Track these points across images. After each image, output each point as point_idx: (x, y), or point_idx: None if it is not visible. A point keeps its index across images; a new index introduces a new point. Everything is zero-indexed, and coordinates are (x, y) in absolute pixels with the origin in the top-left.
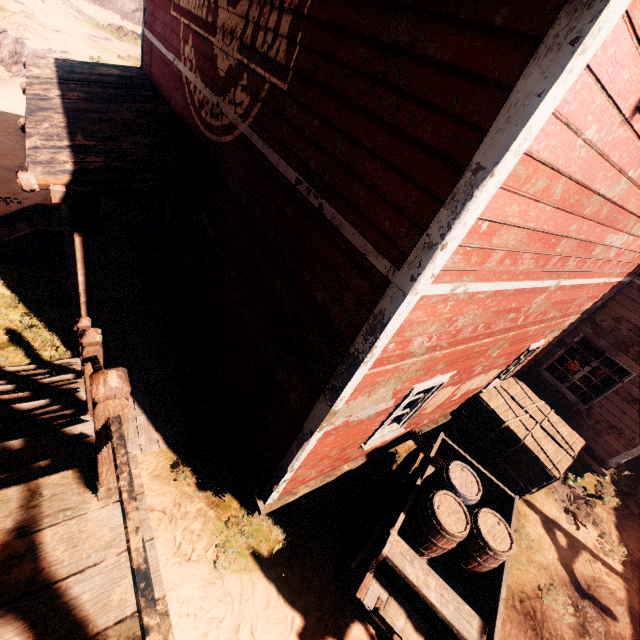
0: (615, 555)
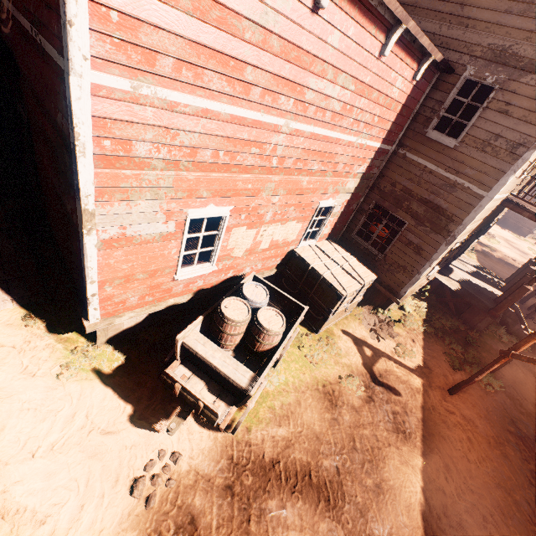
0: (407, 356)
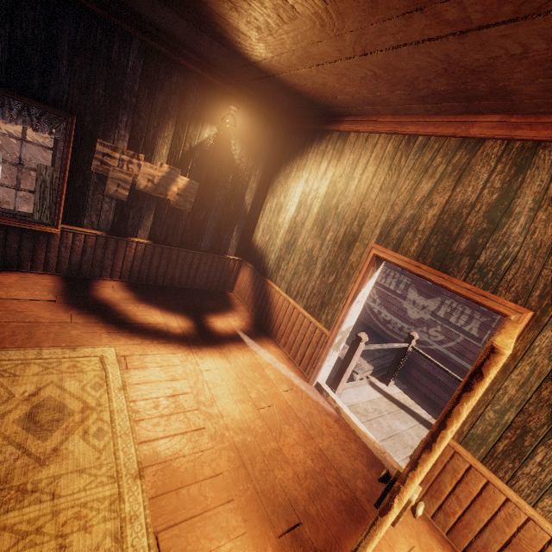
0: None
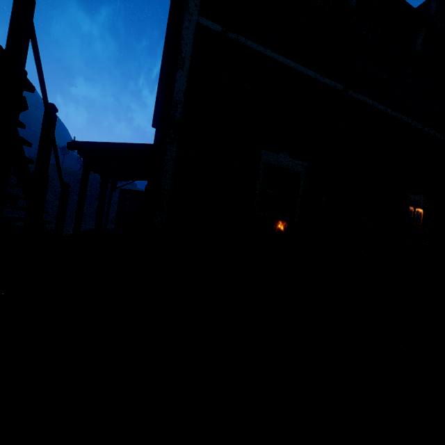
0: None
